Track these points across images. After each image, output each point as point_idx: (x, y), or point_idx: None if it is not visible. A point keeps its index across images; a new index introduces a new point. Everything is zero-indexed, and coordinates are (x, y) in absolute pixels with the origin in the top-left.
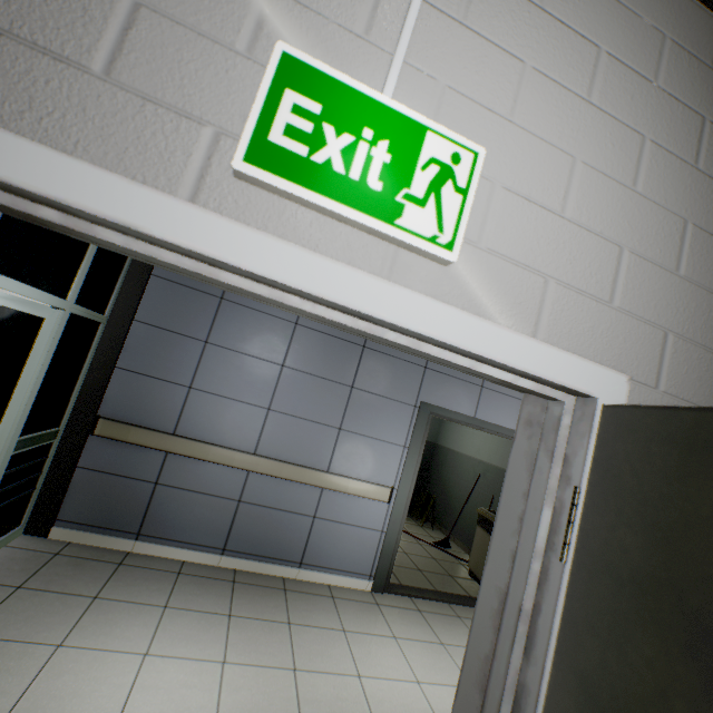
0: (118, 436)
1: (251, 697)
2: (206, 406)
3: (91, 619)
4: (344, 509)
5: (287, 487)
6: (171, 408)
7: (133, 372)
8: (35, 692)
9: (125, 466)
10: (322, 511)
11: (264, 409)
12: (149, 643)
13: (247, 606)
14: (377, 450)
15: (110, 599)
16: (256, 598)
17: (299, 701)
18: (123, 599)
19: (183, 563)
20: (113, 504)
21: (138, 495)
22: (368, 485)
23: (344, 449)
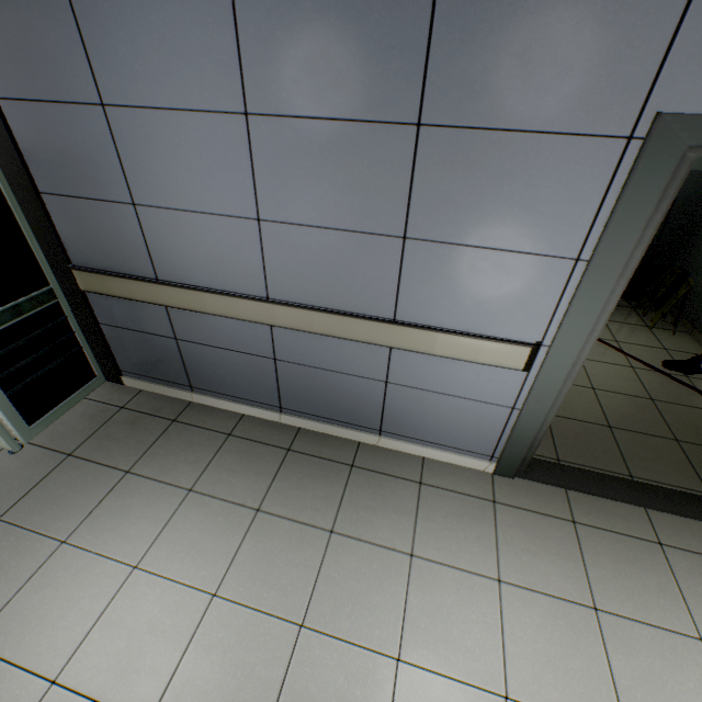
0: (102, 290)
1: (218, 669)
2: (169, 231)
3: (109, 506)
4: (436, 375)
5: (333, 343)
6: (132, 243)
7: (61, 197)
8: (12, 608)
9: (136, 321)
10: (397, 376)
11: (251, 221)
12: (147, 549)
13: (287, 495)
14: (497, 274)
15: (140, 476)
16: (305, 481)
17: (280, 692)
18: (151, 477)
19: (240, 418)
20: (152, 359)
21: (168, 351)
22: (476, 342)
23: (420, 278)
